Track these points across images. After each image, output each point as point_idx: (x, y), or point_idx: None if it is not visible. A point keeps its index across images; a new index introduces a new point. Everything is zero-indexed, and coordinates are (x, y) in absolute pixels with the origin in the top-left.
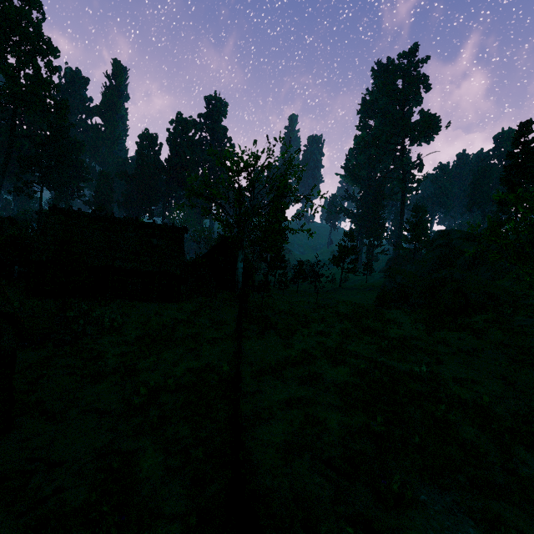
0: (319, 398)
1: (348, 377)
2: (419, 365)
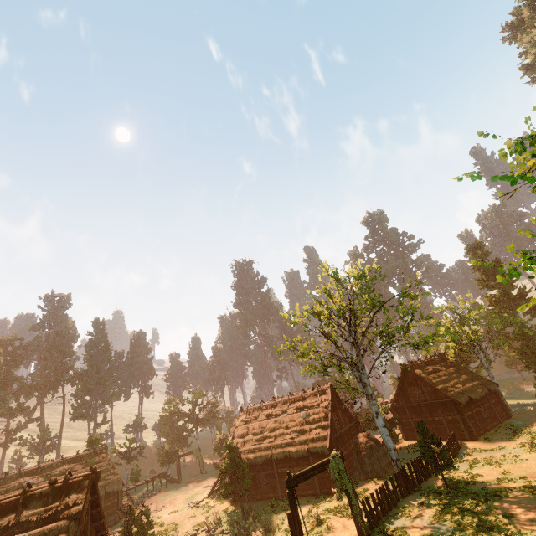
0: None
1: None
2: None
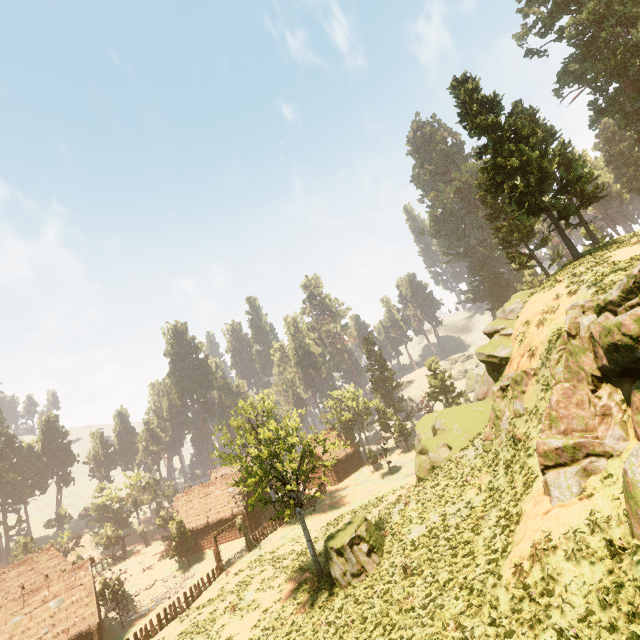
0: (172, 636)
1: (206, 615)
2: (261, 593)
